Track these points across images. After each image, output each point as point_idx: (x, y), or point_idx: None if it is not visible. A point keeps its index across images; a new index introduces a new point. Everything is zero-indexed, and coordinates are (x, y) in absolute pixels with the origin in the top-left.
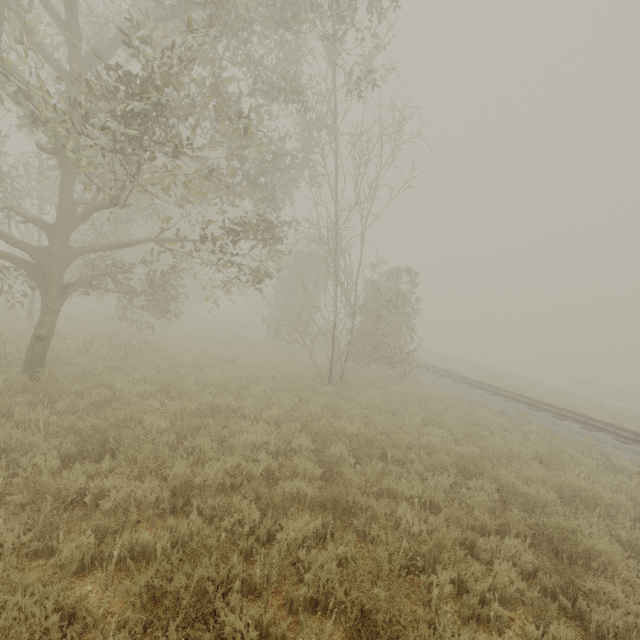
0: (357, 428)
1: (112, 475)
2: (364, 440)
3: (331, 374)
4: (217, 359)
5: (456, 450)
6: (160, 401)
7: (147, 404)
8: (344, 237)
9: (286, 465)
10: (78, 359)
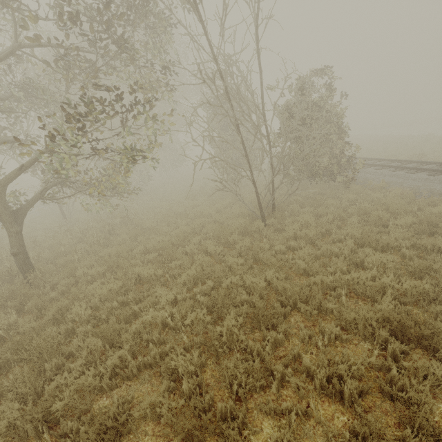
0: (269, 277)
1: (10, 394)
2: (262, 305)
3: (261, 209)
4: (175, 216)
5: (395, 287)
6: (108, 278)
7: (90, 288)
8: (230, 64)
9: (160, 361)
10: (73, 248)
